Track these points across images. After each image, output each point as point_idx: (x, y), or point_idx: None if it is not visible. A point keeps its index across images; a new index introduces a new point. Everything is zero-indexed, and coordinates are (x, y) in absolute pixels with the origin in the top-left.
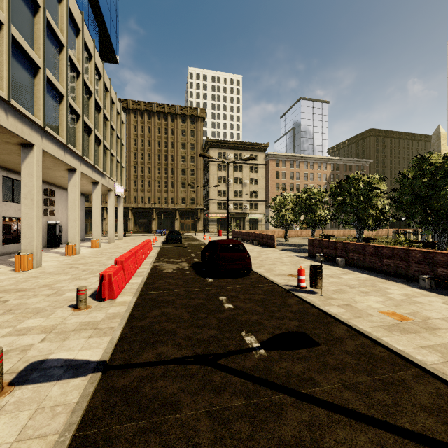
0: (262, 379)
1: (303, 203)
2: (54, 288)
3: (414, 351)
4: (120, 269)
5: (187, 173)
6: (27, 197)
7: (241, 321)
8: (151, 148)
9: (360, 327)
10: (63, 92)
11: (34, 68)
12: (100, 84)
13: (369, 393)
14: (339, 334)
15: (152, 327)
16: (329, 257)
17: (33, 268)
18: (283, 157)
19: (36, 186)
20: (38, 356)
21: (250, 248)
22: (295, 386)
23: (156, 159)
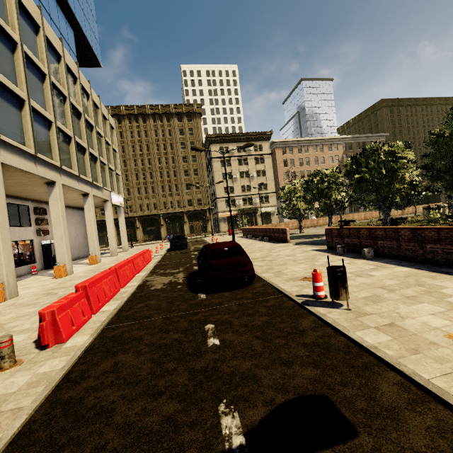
0: None
1: (315, 188)
2: (4, 329)
3: None
4: (77, 299)
5: (190, 174)
6: None
7: (225, 375)
8: (150, 152)
9: (424, 378)
10: (22, 95)
11: None
12: (77, 87)
13: None
14: (390, 398)
15: (84, 400)
16: (352, 248)
17: (6, 299)
18: (289, 144)
19: None
20: None
21: (261, 245)
22: None
23: (156, 163)
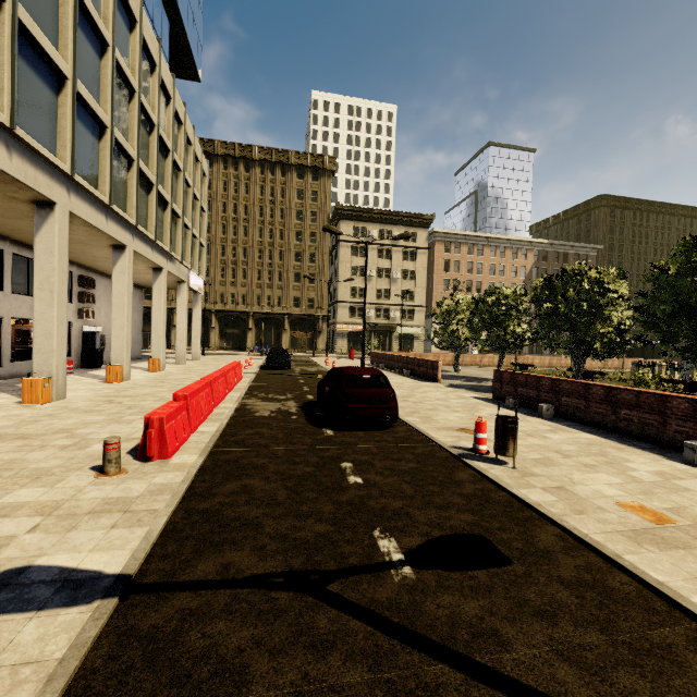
0: (403, 629)
1: (487, 311)
2: (76, 435)
3: (685, 585)
4: (180, 410)
5: (303, 259)
6: (44, 288)
7: (375, 509)
8: (249, 217)
9: (583, 533)
10: (105, 120)
11: (58, 78)
12: (168, 111)
13: (605, 672)
14: (546, 544)
15: (222, 512)
16: (527, 401)
17: (51, 400)
18: (457, 238)
19: (58, 270)
20: (17, 559)
21: (399, 380)
22: (464, 646)
23: (256, 235)
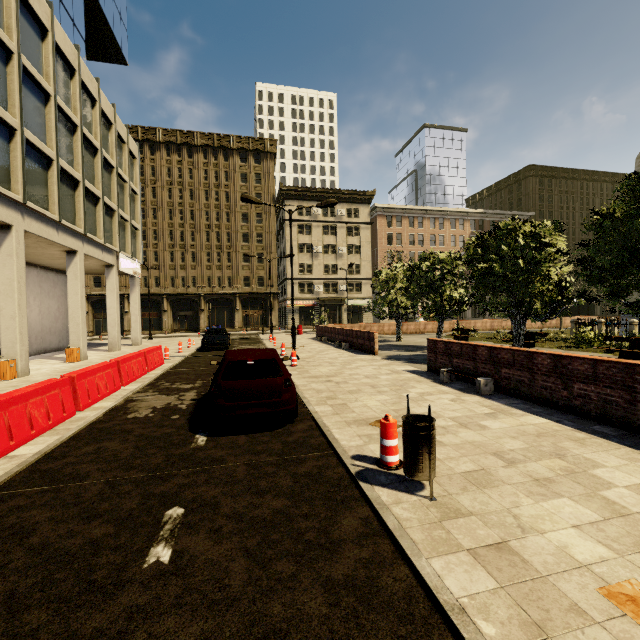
0: None
1: (422, 277)
2: None
3: None
4: None
5: (251, 240)
6: None
7: None
8: (195, 201)
9: None
10: None
11: None
12: (73, 84)
13: None
14: None
15: None
16: (462, 375)
17: None
18: (397, 212)
19: None
20: None
21: (335, 355)
22: None
23: (203, 218)
